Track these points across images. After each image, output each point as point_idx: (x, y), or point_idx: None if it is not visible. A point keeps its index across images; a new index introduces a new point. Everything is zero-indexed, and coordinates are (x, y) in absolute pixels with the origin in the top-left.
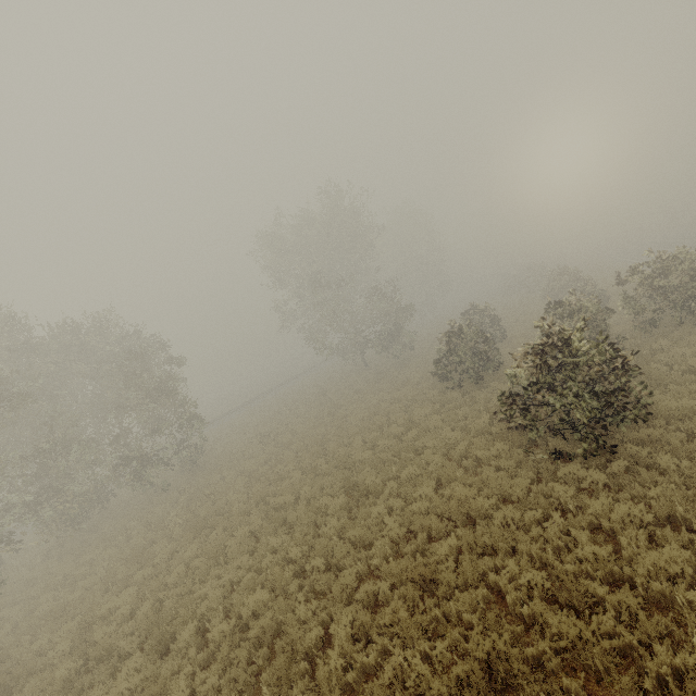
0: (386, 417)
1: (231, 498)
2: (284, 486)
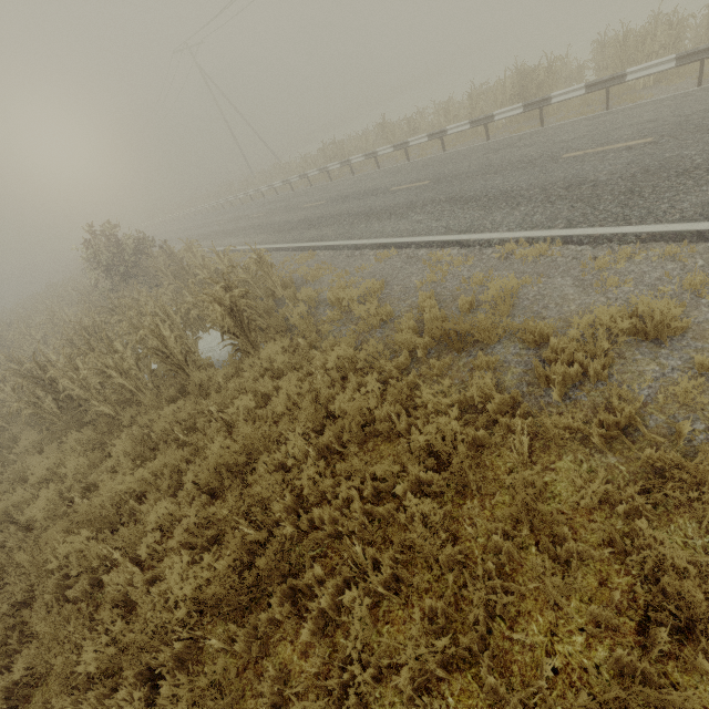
0: None
1: None
2: None
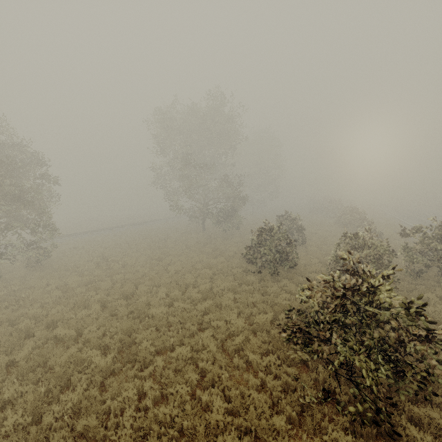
0: (195, 277)
1: (28, 312)
2: (79, 316)
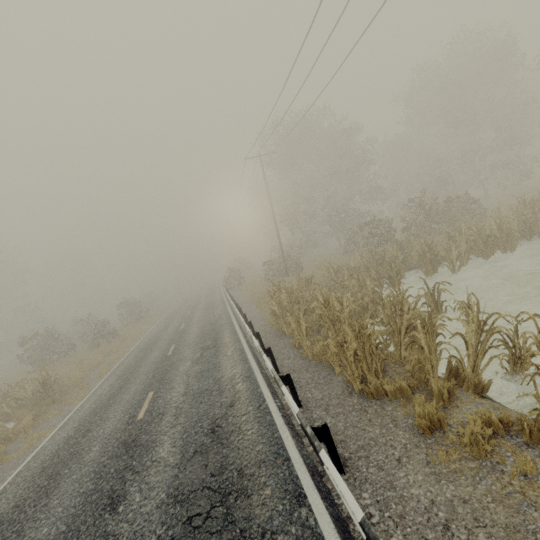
0: None
1: None
2: None
